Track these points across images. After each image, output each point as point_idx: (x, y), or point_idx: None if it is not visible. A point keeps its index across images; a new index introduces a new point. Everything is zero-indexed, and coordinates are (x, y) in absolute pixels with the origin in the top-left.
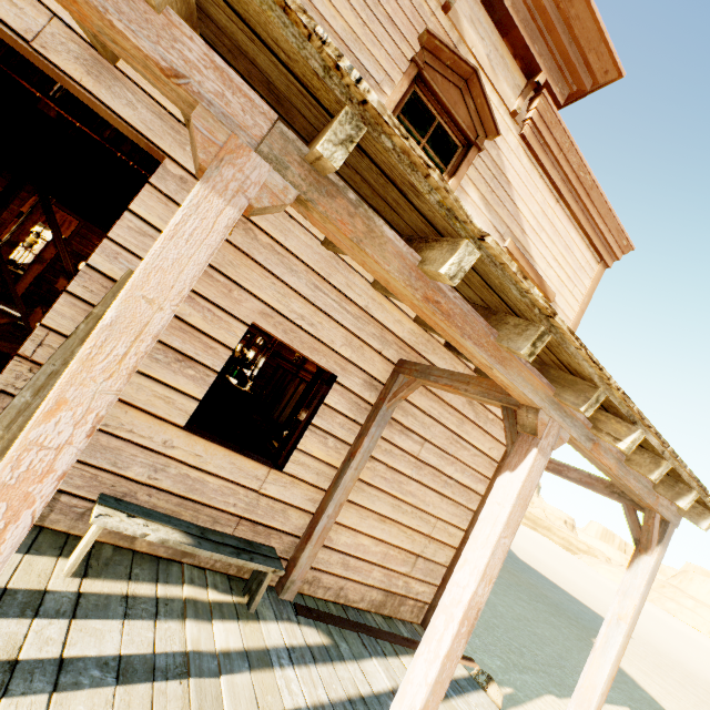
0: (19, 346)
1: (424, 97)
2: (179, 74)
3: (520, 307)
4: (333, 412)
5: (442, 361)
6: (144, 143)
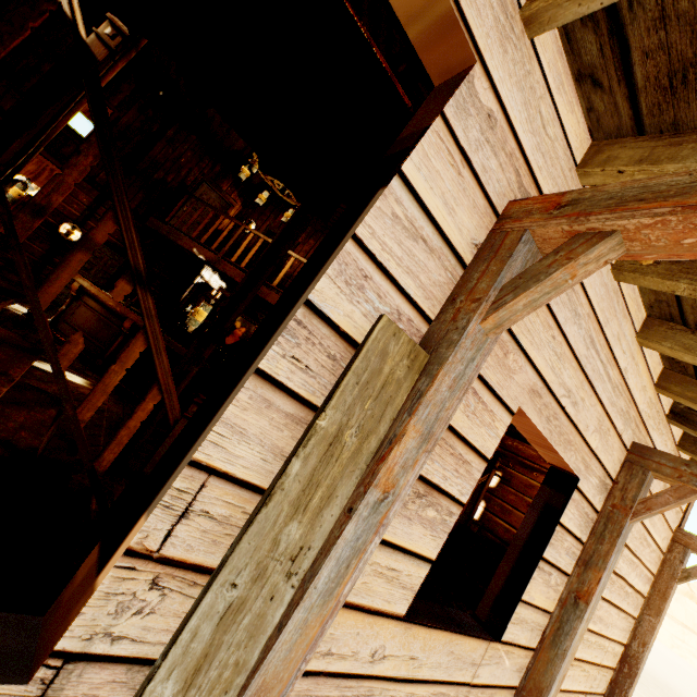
0: (42, 412)
1: None
2: None
3: None
4: (564, 533)
5: (659, 437)
6: (436, 17)
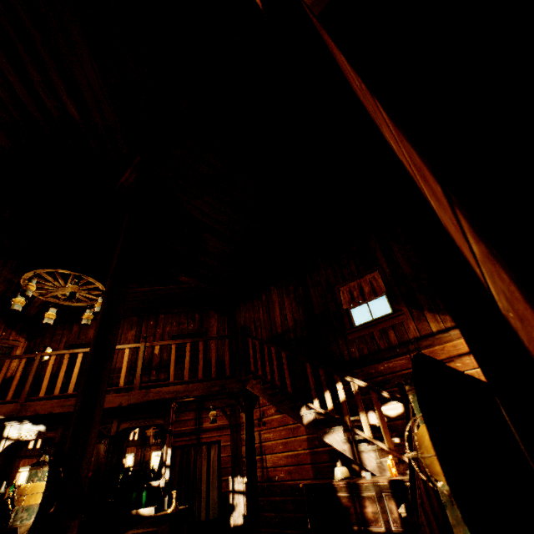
0: None
1: None
2: None
3: None
4: None
5: None
6: None
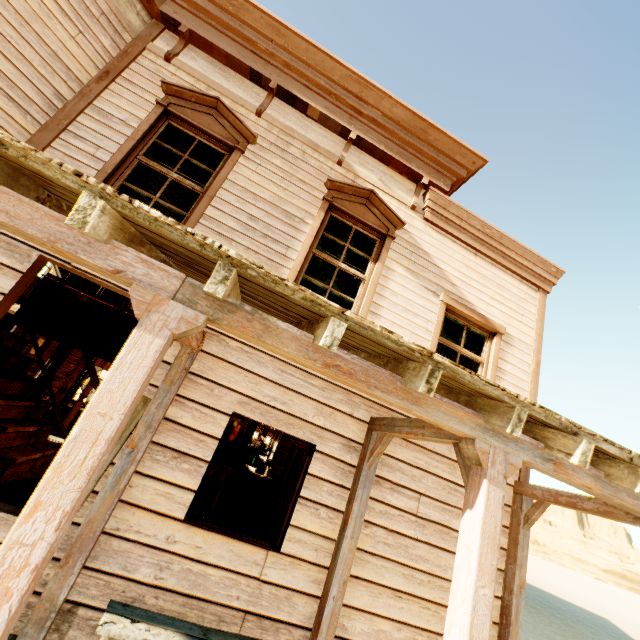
0: None
1: (339, 217)
2: (120, 271)
3: (405, 354)
4: (318, 480)
5: None
6: None
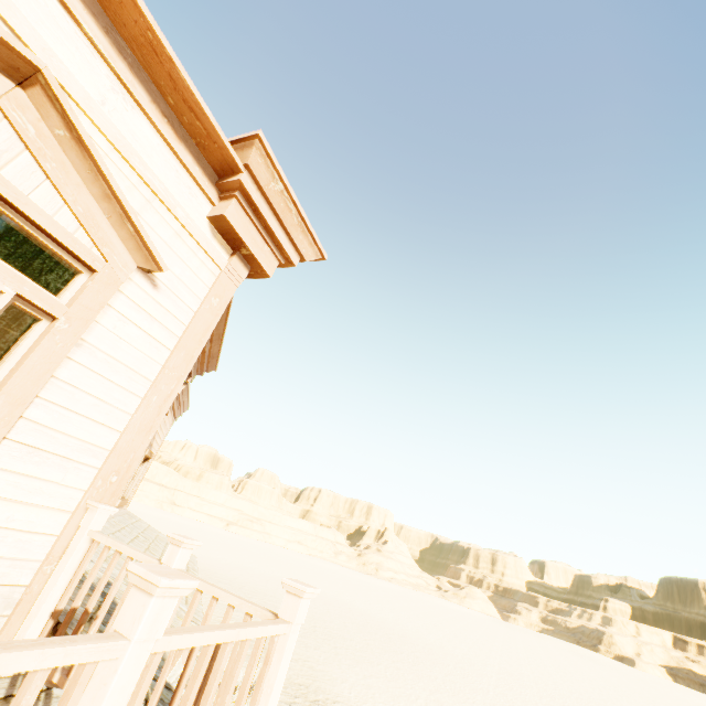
0: None
1: None
2: None
3: None
4: None
5: None
6: None
